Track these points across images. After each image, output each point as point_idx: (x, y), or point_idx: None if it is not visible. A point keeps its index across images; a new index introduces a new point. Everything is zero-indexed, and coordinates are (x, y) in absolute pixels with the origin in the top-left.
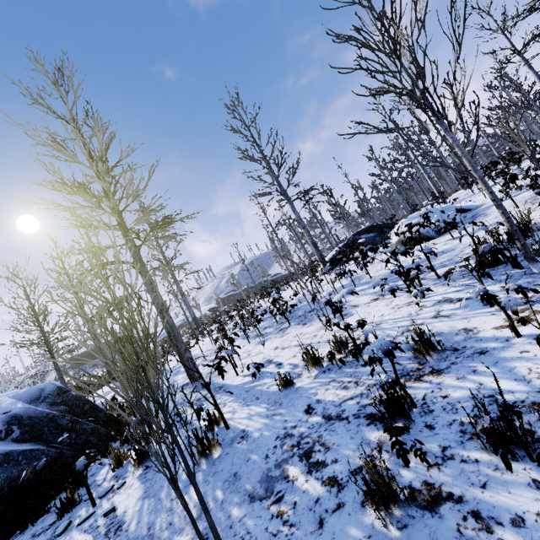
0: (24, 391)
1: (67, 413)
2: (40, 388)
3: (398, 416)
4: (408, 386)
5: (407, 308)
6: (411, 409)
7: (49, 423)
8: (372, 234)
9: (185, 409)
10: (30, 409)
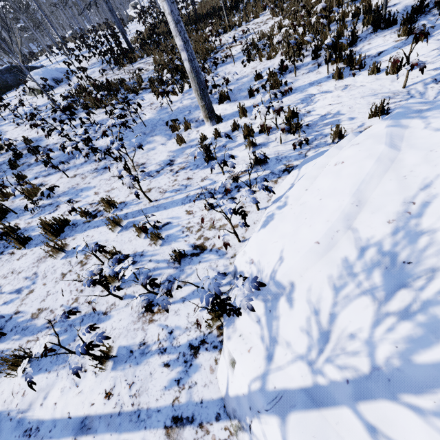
0: None
1: None
2: None
3: (19, 157)
4: (23, 151)
5: (28, 130)
6: (22, 155)
7: None
8: (14, 73)
9: None
10: None
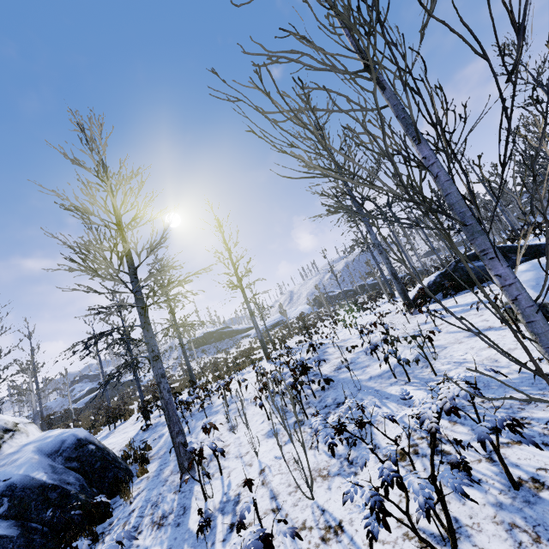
0: (49, 441)
1: (77, 470)
2: (63, 439)
3: None
4: None
5: None
6: None
7: (39, 495)
8: None
9: (145, 525)
10: (28, 478)
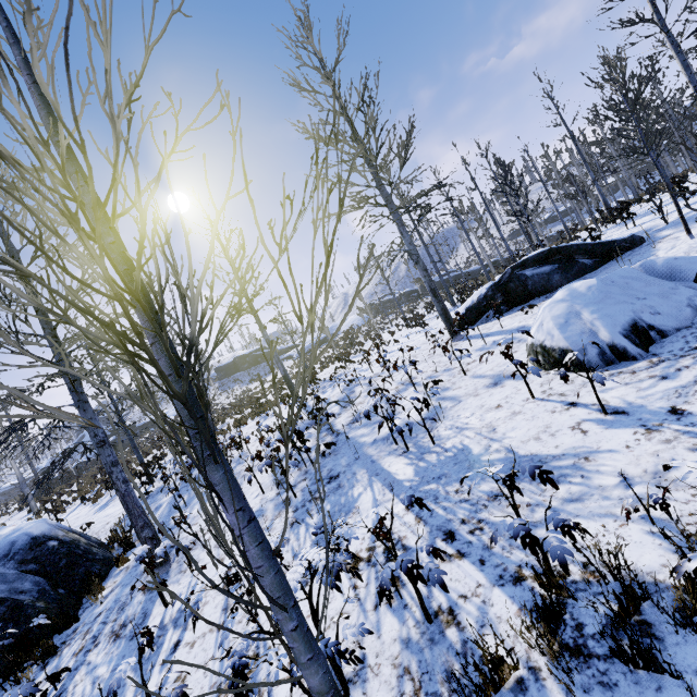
0: None
1: (36, 573)
2: (12, 541)
3: None
4: None
5: None
6: None
7: None
8: (548, 267)
9: (104, 636)
10: None
